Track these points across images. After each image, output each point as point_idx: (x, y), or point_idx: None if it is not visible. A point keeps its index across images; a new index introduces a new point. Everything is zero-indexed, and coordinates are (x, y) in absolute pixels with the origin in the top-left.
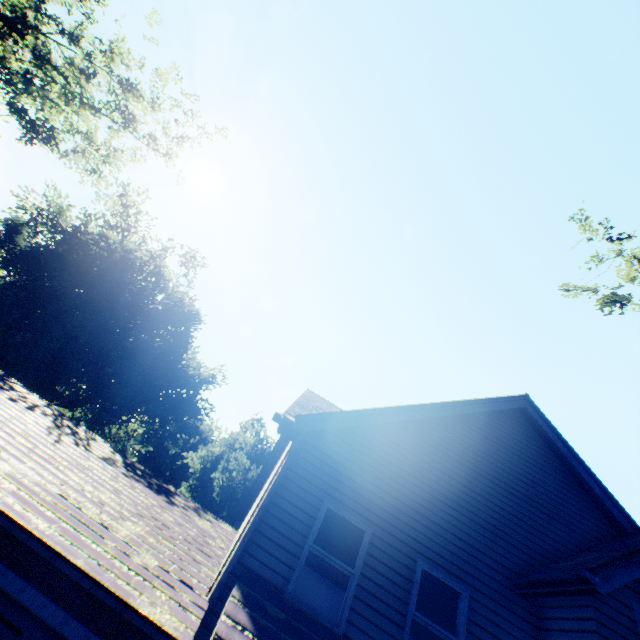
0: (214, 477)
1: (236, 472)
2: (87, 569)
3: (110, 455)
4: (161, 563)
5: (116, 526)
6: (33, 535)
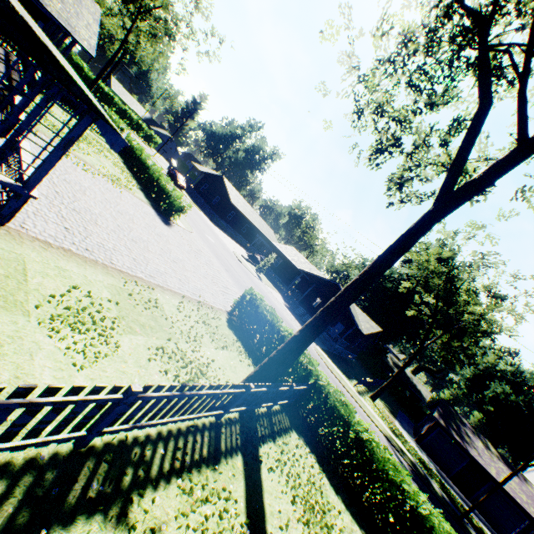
0: (486, 395)
1: (499, 391)
2: (528, 512)
3: (495, 452)
4: (533, 509)
5: (521, 497)
6: (518, 502)
